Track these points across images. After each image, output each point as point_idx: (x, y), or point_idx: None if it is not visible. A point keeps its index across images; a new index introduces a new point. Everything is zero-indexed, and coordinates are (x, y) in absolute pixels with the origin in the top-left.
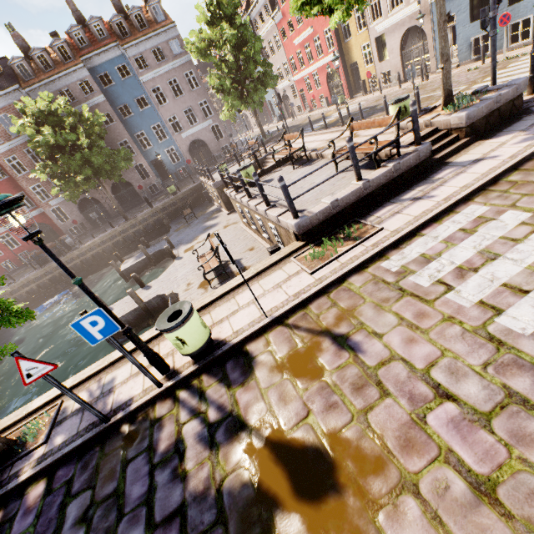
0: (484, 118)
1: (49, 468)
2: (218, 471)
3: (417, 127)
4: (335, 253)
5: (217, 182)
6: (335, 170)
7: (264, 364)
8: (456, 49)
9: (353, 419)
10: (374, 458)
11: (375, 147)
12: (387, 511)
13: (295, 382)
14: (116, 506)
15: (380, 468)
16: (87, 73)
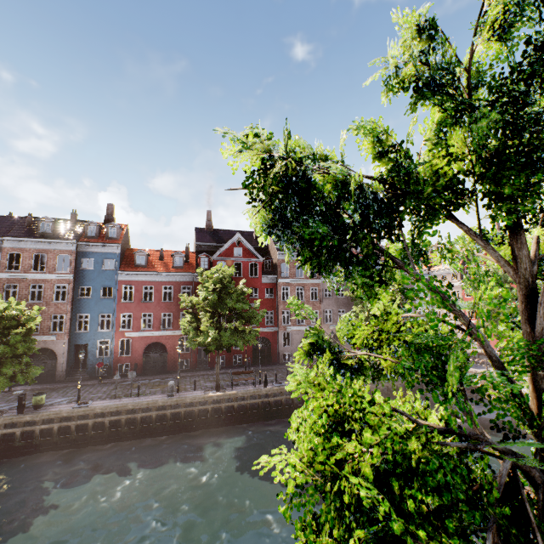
0: None
1: None
2: None
3: None
4: None
5: None
6: None
7: None
8: None
9: None
10: None
11: None
12: None
13: None
14: None
15: None
16: None
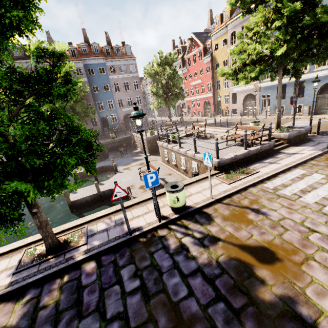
0: (294, 137)
1: (94, 256)
2: (213, 255)
3: (270, 133)
4: (238, 177)
5: (148, 137)
6: (226, 144)
7: (218, 217)
8: (269, 108)
9: (275, 237)
10: (291, 250)
11: (253, 137)
12: (304, 266)
13: (239, 224)
14: (155, 270)
15: (295, 253)
16: (82, 65)
